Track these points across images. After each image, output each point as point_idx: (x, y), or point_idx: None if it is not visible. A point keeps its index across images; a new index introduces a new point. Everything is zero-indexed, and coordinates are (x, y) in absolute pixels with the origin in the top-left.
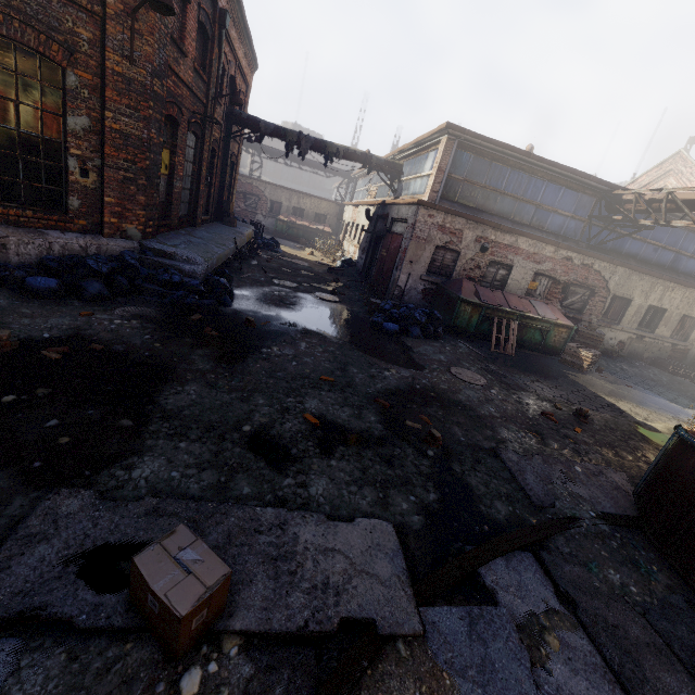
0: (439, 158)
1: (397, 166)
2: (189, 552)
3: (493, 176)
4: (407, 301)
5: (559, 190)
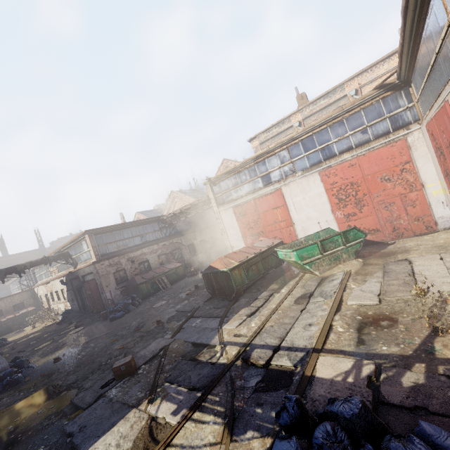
0: (89, 243)
1: (66, 253)
2: (122, 360)
3: (116, 236)
4: (117, 302)
5: (143, 227)
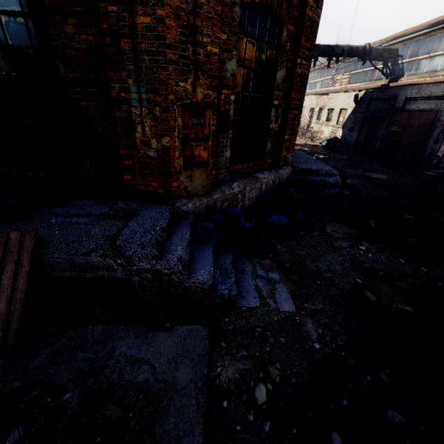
0: None
1: (393, 51)
2: None
3: None
4: (442, 167)
5: None
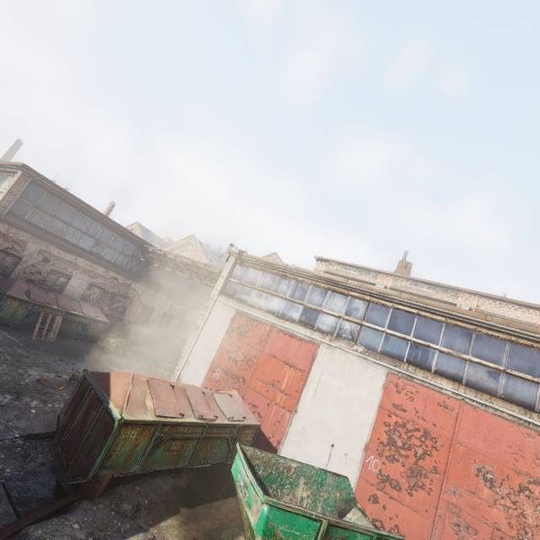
0: (12, 183)
1: None
2: None
3: (63, 212)
4: None
5: (113, 235)
